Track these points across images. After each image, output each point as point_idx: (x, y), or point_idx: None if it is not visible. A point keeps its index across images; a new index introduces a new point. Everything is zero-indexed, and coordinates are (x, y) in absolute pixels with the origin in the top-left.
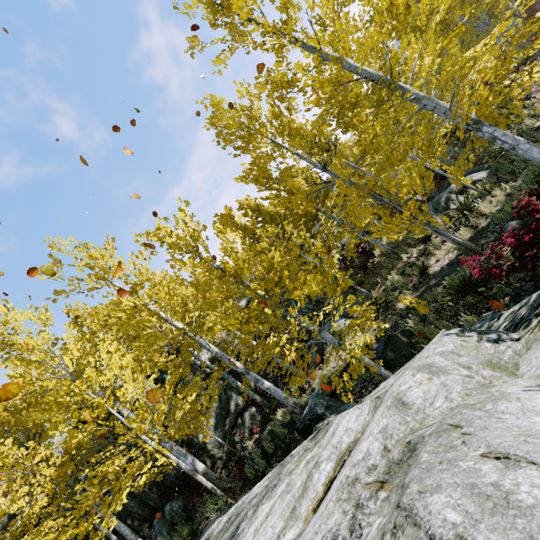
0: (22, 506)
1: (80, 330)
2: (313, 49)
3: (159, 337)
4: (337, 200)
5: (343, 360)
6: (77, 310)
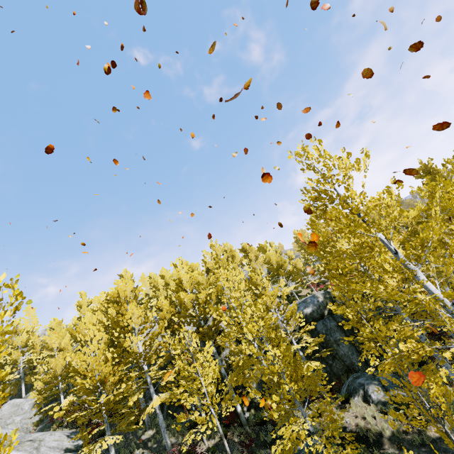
0: (168, 351)
1: (214, 258)
2: (390, 250)
3: (256, 272)
4: (374, 351)
5: (356, 425)
6: (215, 245)
